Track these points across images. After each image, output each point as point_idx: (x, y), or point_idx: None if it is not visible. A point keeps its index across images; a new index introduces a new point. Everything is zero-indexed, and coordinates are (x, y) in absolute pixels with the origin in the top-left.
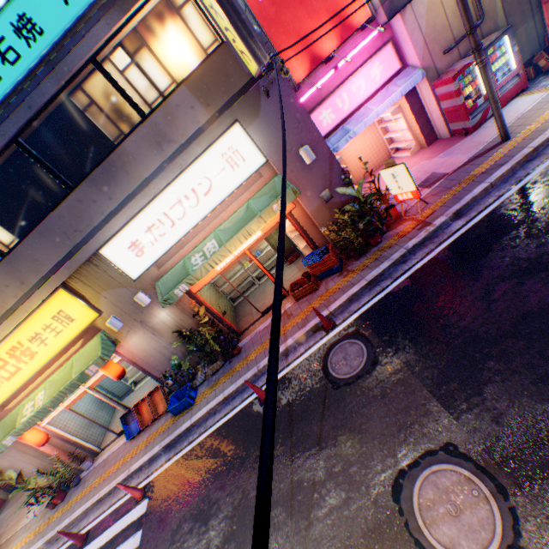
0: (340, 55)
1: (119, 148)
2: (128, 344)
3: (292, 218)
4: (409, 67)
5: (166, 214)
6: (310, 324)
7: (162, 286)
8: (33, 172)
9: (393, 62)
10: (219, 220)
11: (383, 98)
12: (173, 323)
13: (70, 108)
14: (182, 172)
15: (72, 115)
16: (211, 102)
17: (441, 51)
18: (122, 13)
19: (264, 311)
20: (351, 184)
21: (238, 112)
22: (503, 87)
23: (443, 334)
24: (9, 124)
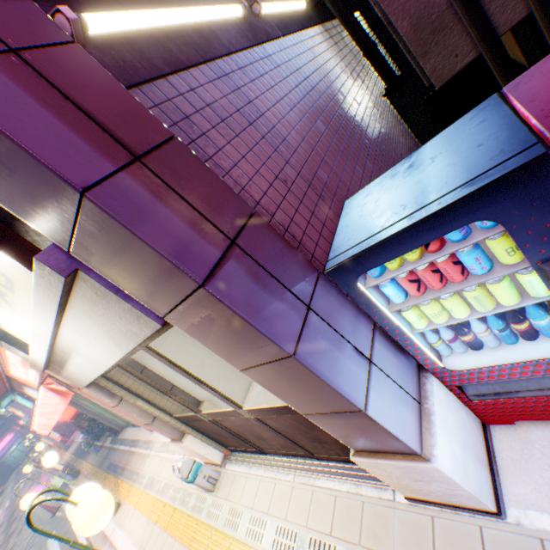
0: None
1: None
2: None
3: None
4: None
5: None
6: None
7: None
8: None
9: None
10: None
11: None
12: None
13: None
14: None
15: None
16: None
17: None
18: None
19: None
20: None
21: None
22: None
23: None
24: None
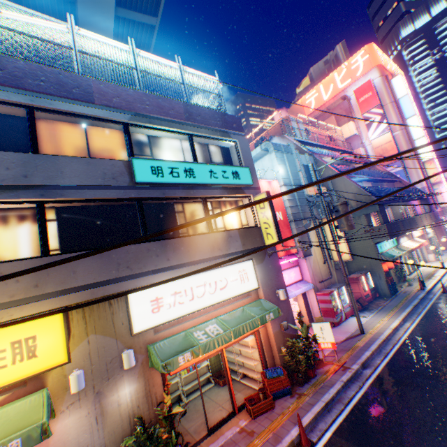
0: (279, 259)
1: (193, 236)
2: (54, 425)
3: (259, 333)
4: (305, 280)
5: (192, 289)
6: (287, 439)
7: (158, 349)
8: (121, 218)
9: (299, 274)
10: (218, 311)
11: (295, 288)
12: (127, 409)
13: (172, 205)
14: (215, 268)
15: (170, 208)
16: (245, 243)
17: (318, 280)
18: (227, 193)
19: (212, 427)
20: (302, 322)
21: (255, 255)
22: (345, 308)
23: (422, 444)
24: (146, 192)
